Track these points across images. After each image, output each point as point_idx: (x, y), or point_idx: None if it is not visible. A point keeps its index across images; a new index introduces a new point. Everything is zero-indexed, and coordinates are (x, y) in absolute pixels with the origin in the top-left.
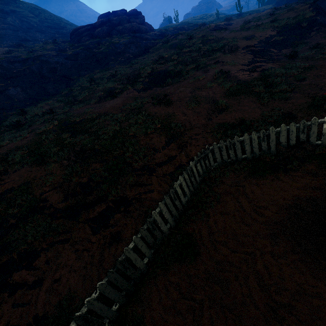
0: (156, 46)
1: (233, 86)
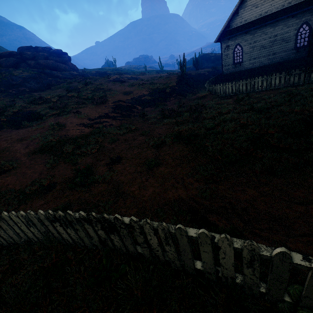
0: (60, 85)
1: (51, 141)
